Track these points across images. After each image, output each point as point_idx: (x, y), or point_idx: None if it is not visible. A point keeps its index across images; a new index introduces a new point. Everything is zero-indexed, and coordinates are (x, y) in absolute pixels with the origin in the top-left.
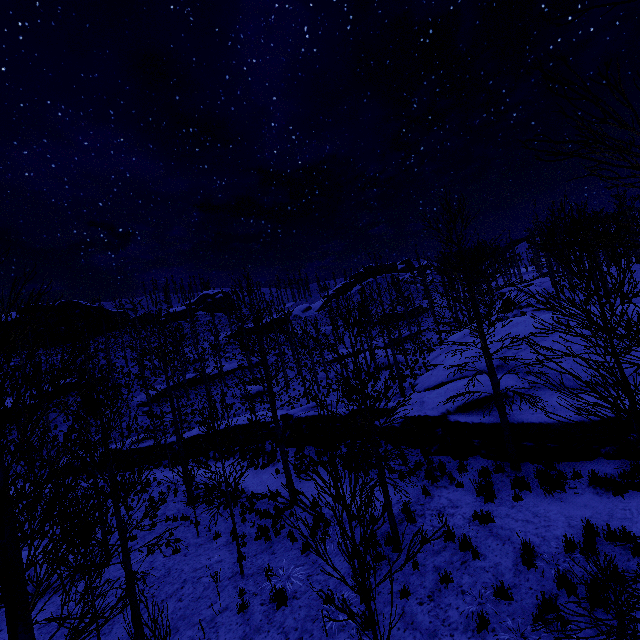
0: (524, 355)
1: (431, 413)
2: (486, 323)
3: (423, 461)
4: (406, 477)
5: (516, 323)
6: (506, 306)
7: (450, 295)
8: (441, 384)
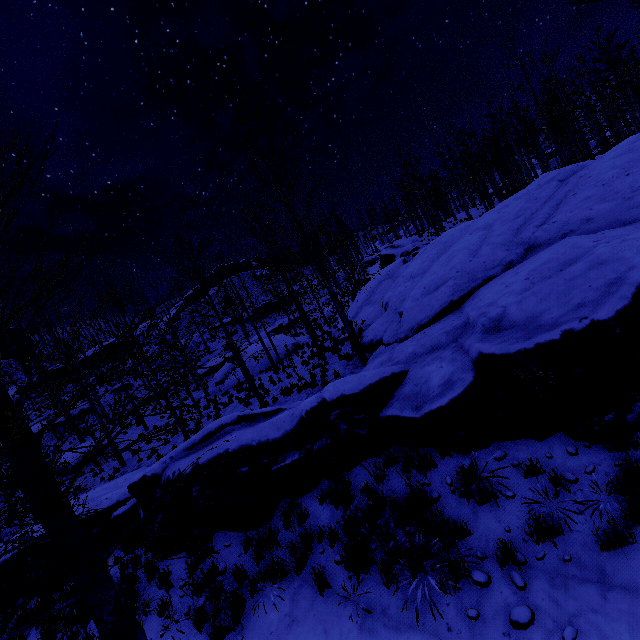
0: (568, 215)
1: (609, 310)
2: (398, 262)
3: (637, 461)
4: (633, 538)
5: (466, 226)
6: (387, 261)
7: (335, 254)
8: (450, 306)
